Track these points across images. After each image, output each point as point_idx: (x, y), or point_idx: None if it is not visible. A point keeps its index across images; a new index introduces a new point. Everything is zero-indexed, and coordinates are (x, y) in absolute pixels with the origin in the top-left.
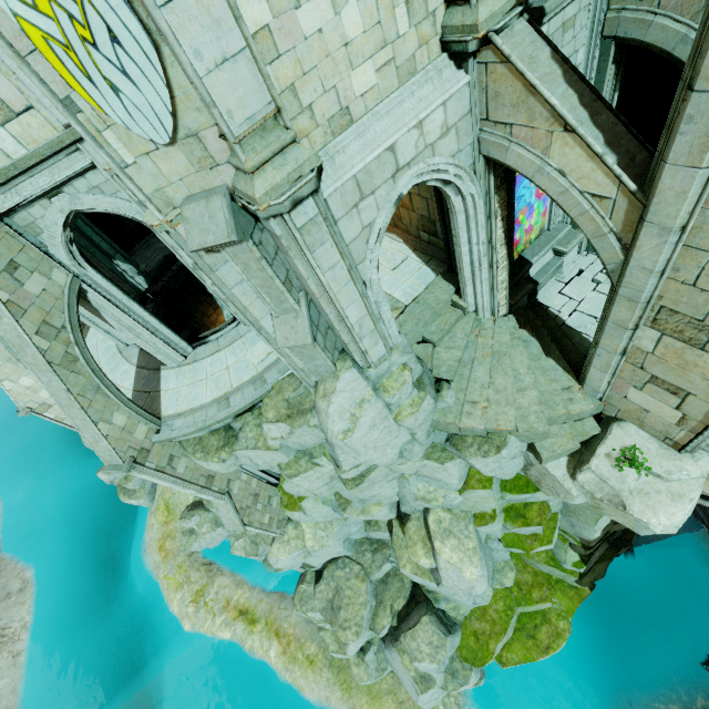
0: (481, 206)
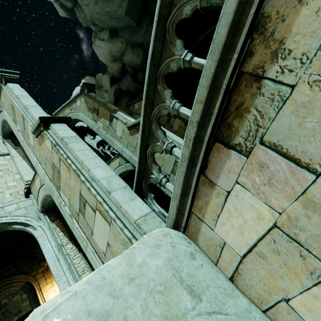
0: (47, 229)
